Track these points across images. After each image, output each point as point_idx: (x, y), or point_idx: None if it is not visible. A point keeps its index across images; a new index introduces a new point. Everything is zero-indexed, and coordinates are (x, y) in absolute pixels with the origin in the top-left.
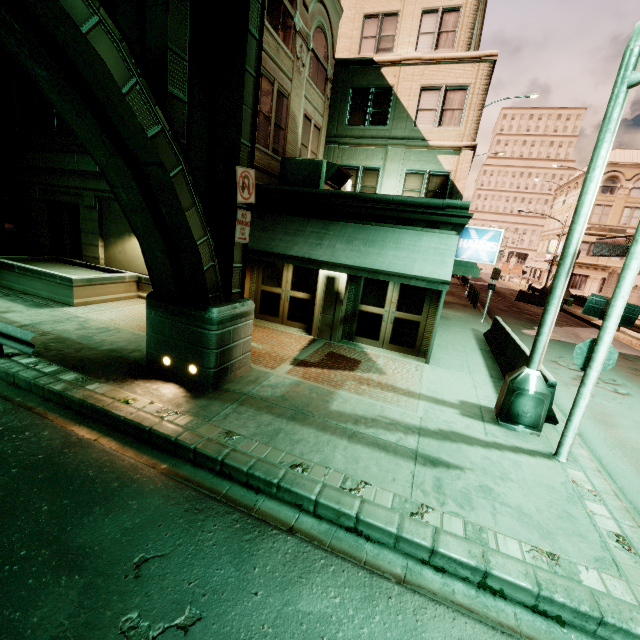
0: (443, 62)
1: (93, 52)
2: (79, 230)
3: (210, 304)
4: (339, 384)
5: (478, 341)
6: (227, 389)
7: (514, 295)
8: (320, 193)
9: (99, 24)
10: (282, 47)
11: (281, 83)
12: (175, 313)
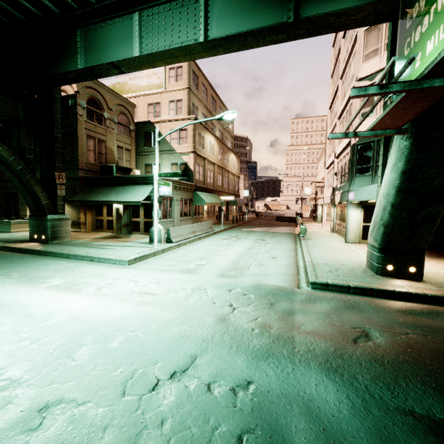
0: (176, 120)
1: (1, 154)
2: (18, 204)
3: (47, 214)
4: (103, 241)
5: None
6: (56, 243)
7: None
8: (109, 177)
9: (3, 148)
10: (98, 126)
11: (100, 138)
12: (37, 219)
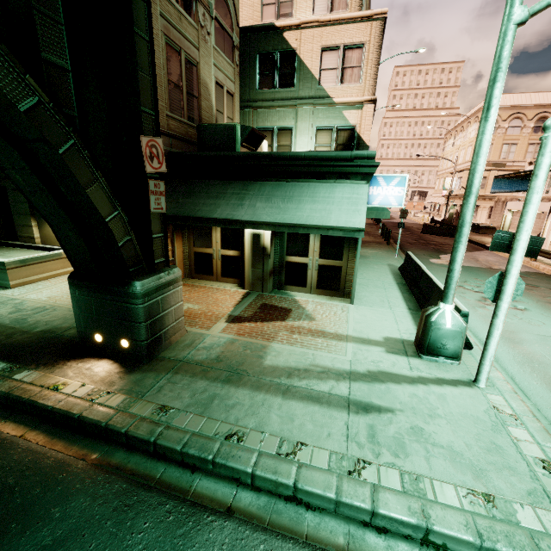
0: (339, 23)
1: None
2: (10, 212)
3: (132, 278)
4: (272, 336)
5: (394, 275)
6: (162, 358)
7: (420, 228)
8: (236, 155)
9: None
10: (184, 16)
11: (188, 52)
12: (99, 291)
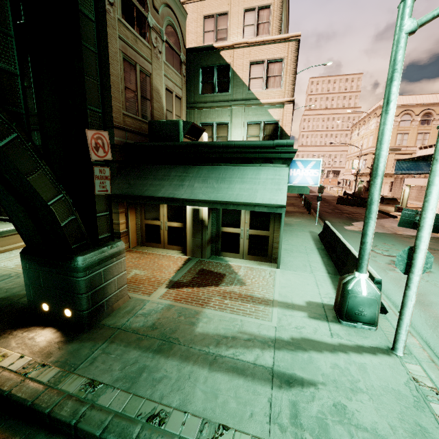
0: (263, 43)
1: None
2: None
3: (75, 254)
4: (205, 302)
5: (315, 241)
6: (102, 325)
7: (335, 200)
8: (179, 145)
9: None
10: (139, 39)
11: (142, 66)
12: (45, 264)
